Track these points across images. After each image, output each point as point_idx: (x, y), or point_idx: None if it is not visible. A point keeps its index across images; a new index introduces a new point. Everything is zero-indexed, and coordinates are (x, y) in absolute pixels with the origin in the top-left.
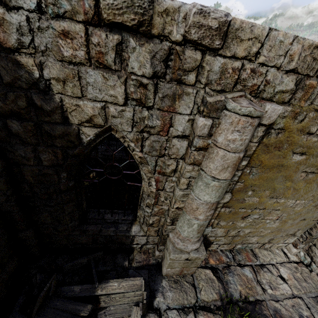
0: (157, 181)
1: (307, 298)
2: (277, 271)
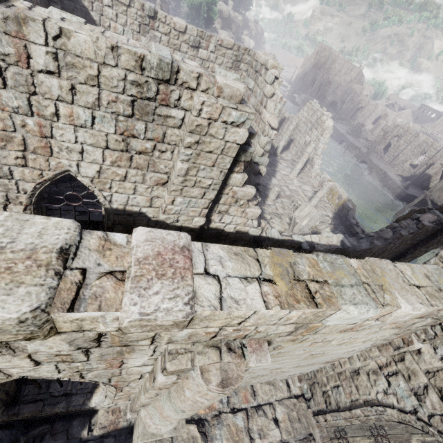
0: (115, 384)
1: (295, 442)
2: (273, 412)
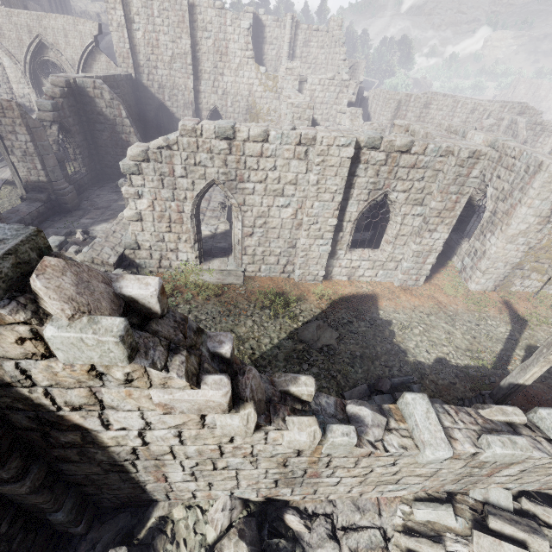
0: None
1: None
2: None
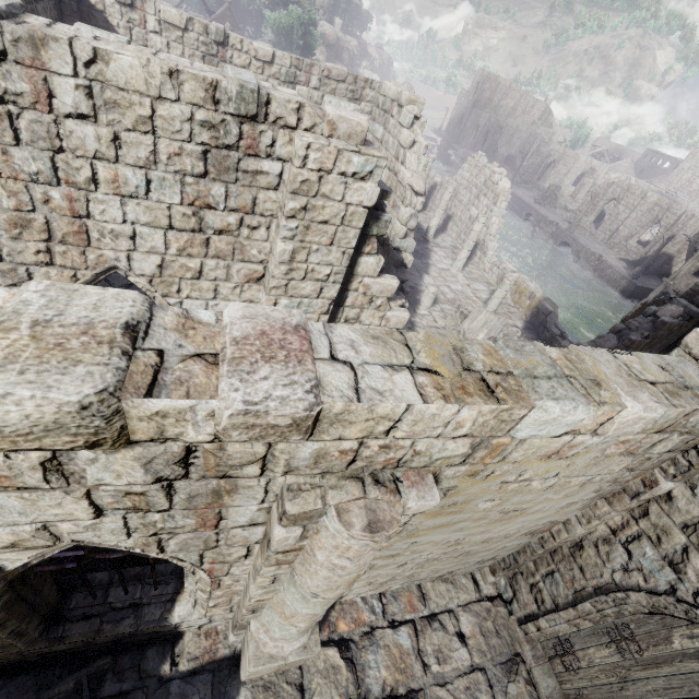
0: (210, 570)
1: (493, 668)
2: (455, 623)
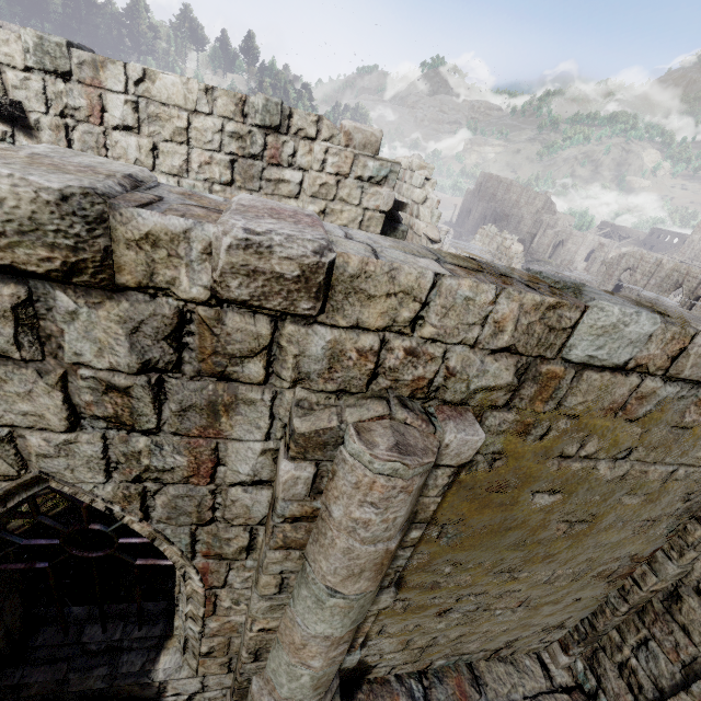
0: (204, 571)
1: None
2: None
